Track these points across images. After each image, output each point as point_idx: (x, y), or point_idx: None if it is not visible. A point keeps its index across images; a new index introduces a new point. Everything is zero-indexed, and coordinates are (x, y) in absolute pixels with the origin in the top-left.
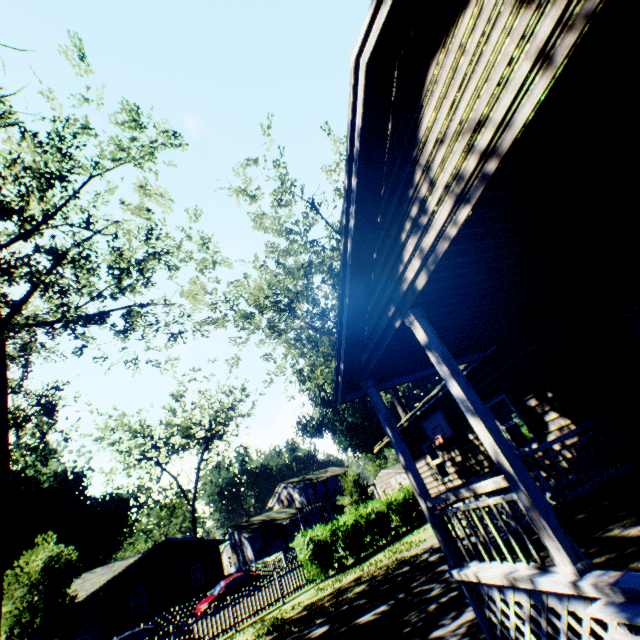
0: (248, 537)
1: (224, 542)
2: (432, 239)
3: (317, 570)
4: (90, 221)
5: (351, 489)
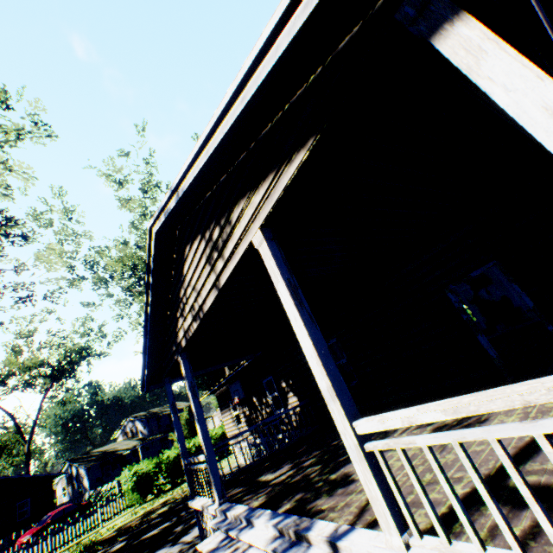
0: (86, 468)
1: (58, 476)
2: (187, 326)
3: (137, 497)
4: None
5: (183, 426)
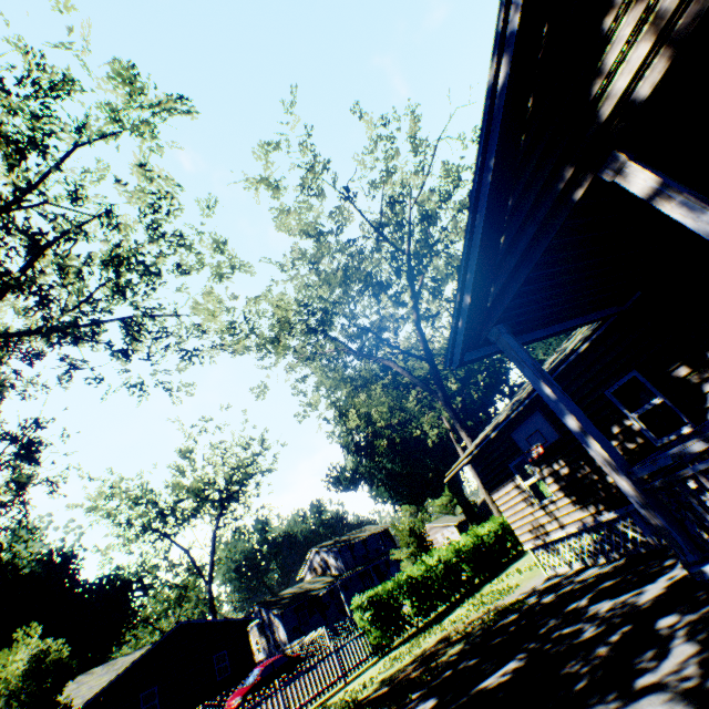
0: (279, 614)
1: (252, 621)
2: None
3: (384, 637)
4: (77, 196)
5: (407, 539)
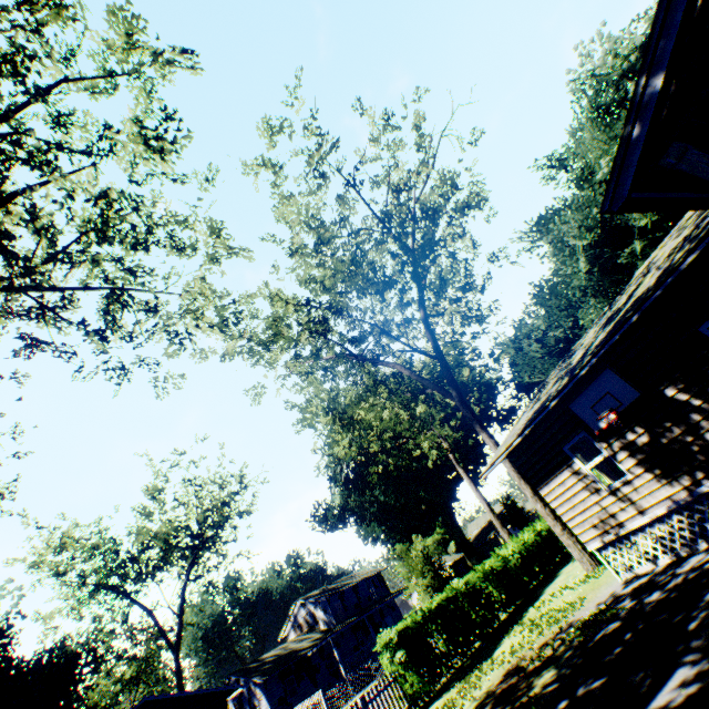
0: (261, 683)
1: (232, 692)
2: None
3: (422, 683)
4: (60, 122)
5: (421, 569)
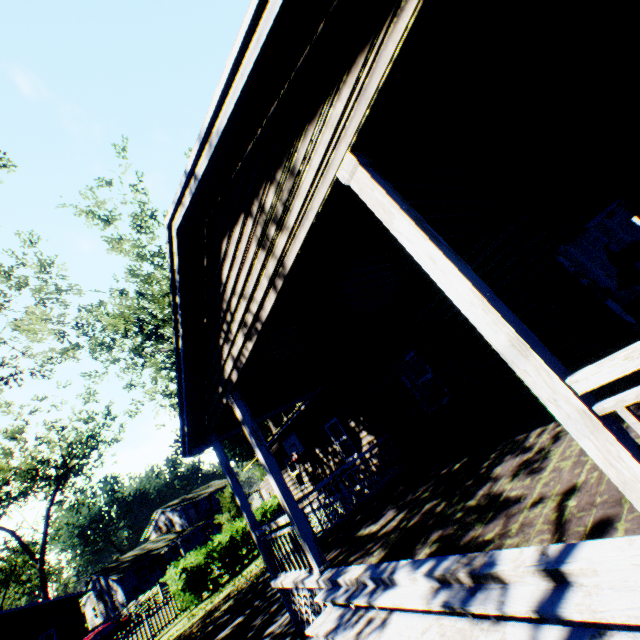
0: (118, 579)
1: (85, 594)
2: (237, 352)
3: (191, 597)
4: None
5: (230, 505)
